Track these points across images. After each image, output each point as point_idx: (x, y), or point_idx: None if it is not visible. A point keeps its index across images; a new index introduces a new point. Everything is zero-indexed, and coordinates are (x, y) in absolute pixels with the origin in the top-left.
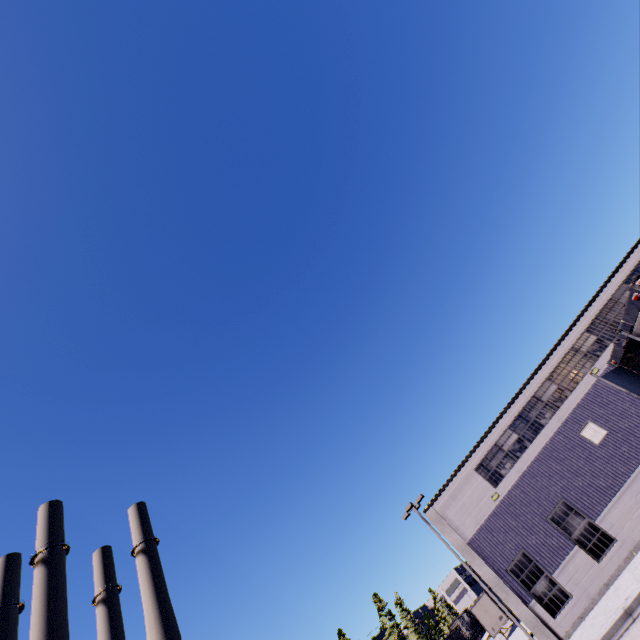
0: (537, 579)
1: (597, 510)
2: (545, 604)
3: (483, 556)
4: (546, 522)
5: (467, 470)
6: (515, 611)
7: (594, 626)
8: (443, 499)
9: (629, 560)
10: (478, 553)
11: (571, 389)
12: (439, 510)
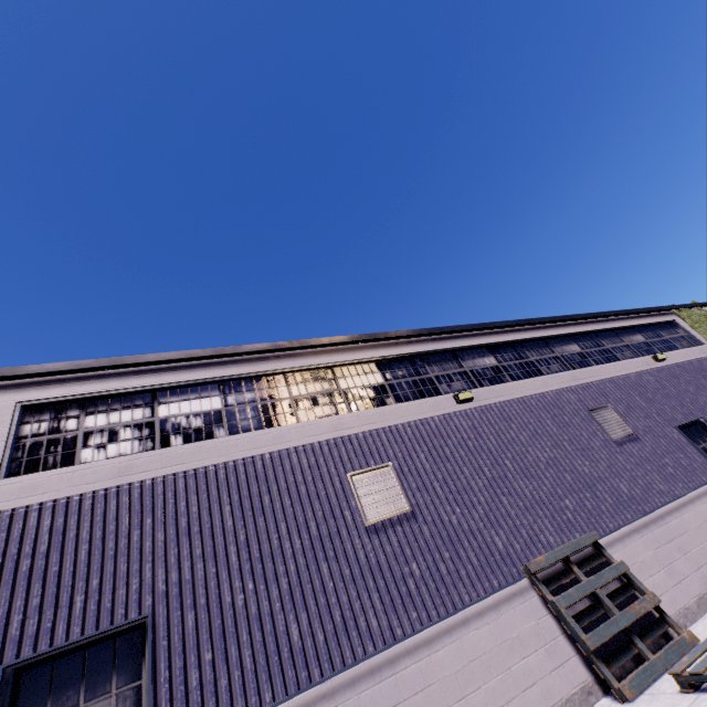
0: None
1: None
2: None
3: None
4: None
5: None
6: None
7: None
8: None
9: None
10: None
11: (404, 400)
12: None
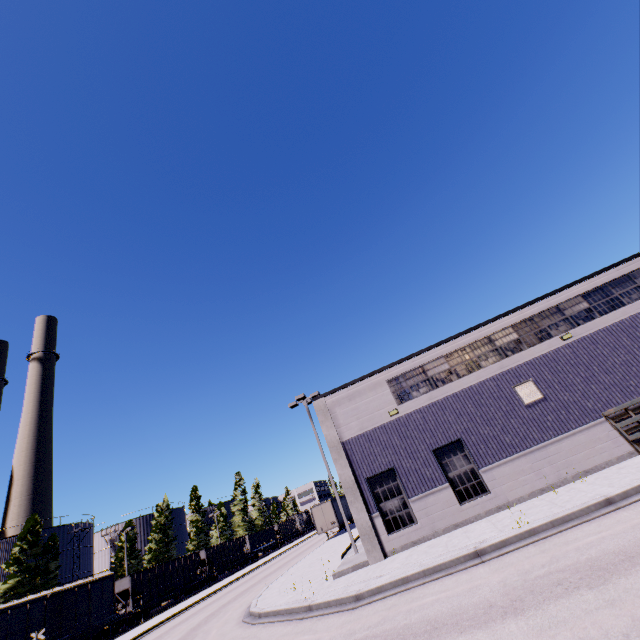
0: (392, 497)
1: (488, 461)
2: (387, 520)
3: (351, 459)
4: (431, 453)
5: (379, 379)
6: (355, 515)
7: (428, 553)
8: (339, 396)
9: (491, 513)
10: (347, 455)
11: (531, 345)
12: (330, 404)
